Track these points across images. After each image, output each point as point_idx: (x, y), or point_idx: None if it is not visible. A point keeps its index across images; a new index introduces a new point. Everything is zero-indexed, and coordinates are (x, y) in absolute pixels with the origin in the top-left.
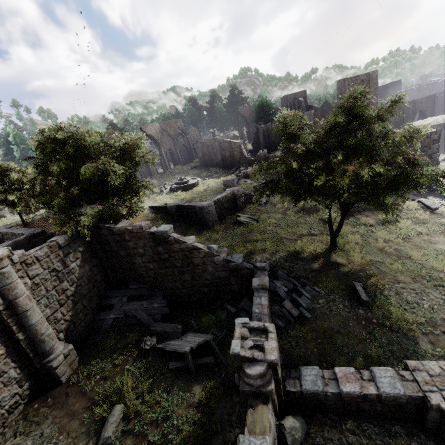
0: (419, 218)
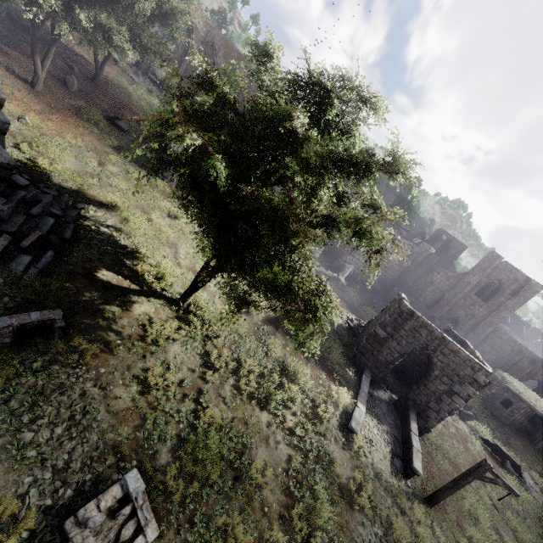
0: (318, 412)
